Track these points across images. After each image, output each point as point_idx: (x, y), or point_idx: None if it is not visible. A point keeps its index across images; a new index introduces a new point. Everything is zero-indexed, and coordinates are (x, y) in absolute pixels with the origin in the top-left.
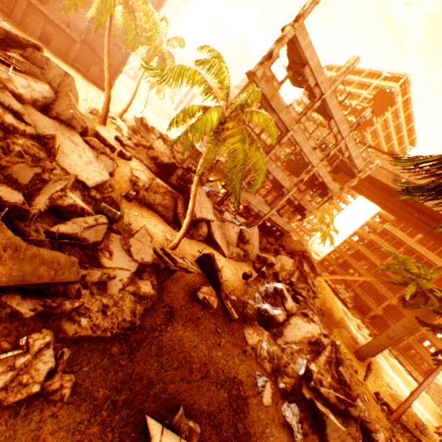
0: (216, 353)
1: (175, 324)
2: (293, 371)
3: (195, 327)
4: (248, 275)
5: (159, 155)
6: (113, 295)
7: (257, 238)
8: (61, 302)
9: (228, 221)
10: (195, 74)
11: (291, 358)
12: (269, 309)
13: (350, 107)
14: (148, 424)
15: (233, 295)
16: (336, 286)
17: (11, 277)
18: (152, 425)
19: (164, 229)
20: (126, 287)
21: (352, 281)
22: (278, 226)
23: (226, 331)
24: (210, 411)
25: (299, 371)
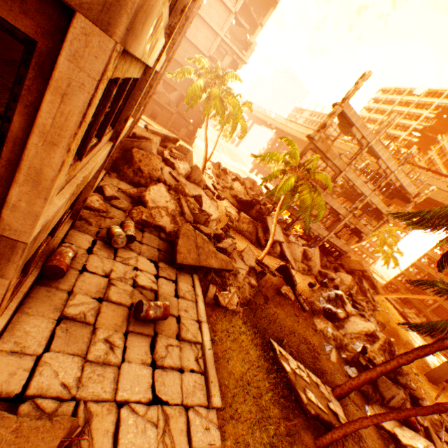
0: (297, 326)
1: (270, 305)
2: (352, 348)
3: (282, 309)
4: (313, 284)
5: (238, 193)
6: (240, 282)
7: (318, 257)
8: (225, 280)
9: (292, 242)
10: (279, 156)
11: (350, 341)
12: (332, 307)
13: (410, 127)
14: (271, 340)
15: (303, 296)
16: (404, 310)
17: (216, 265)
18: (273, 342)
19: (251, 248)
20: (245, 279)
21: (423, 306)
22: (336, 247)
23: (301, 317)
24: (298, 351)
25: (357, 349)
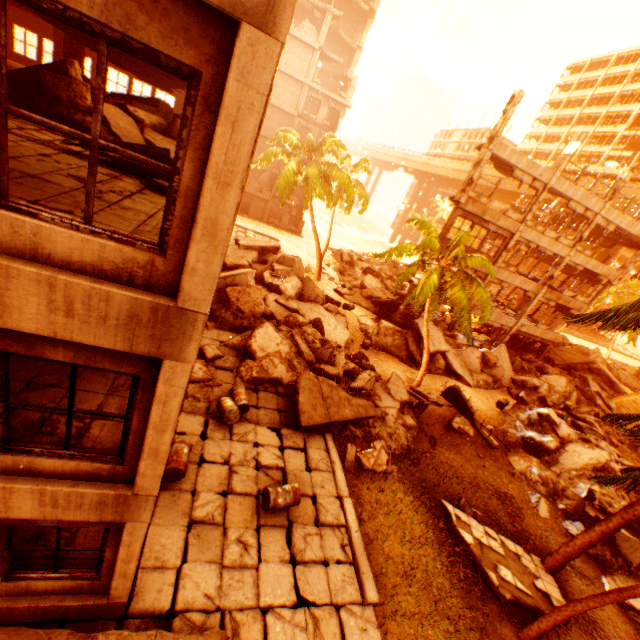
0: (482, 472)
1: (439, 449)
2: (572, 494)
3: (457, 452)
4: (503, 403)
5: (372, 291)
6: (391, 426)
7: (507, 358)
8: (369, 430)
9: (463, 345)
10: (410, 247)
11: (569, 482)
12: (534, 435)
13: (630, 114)
14: (442, 502)
15: (488, 424)
16: None
17: (352, 415)
18: (446, 503)
19: (403, 369)
20: (397, 420)
21: None
22: (534, 336)
23: (488, 457)
24: (487, 510)
25: (580, 494)
